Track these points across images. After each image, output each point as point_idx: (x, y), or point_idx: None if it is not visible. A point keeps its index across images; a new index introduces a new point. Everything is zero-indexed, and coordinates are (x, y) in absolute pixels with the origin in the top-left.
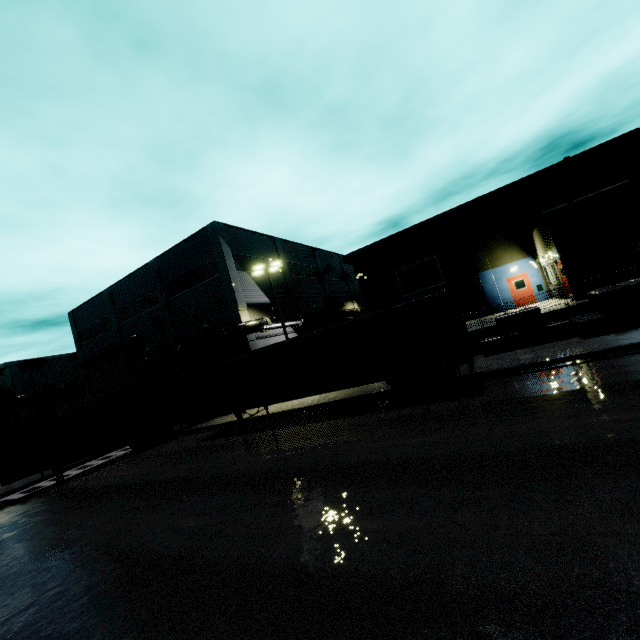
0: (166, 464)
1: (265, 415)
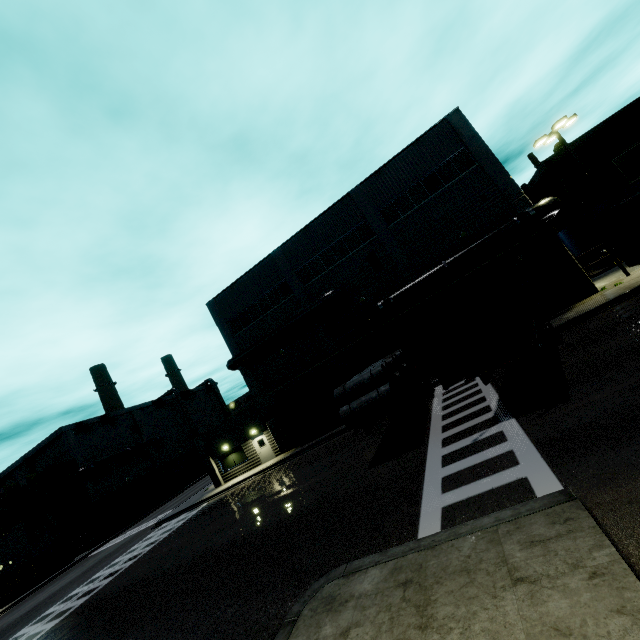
0: None
1: None
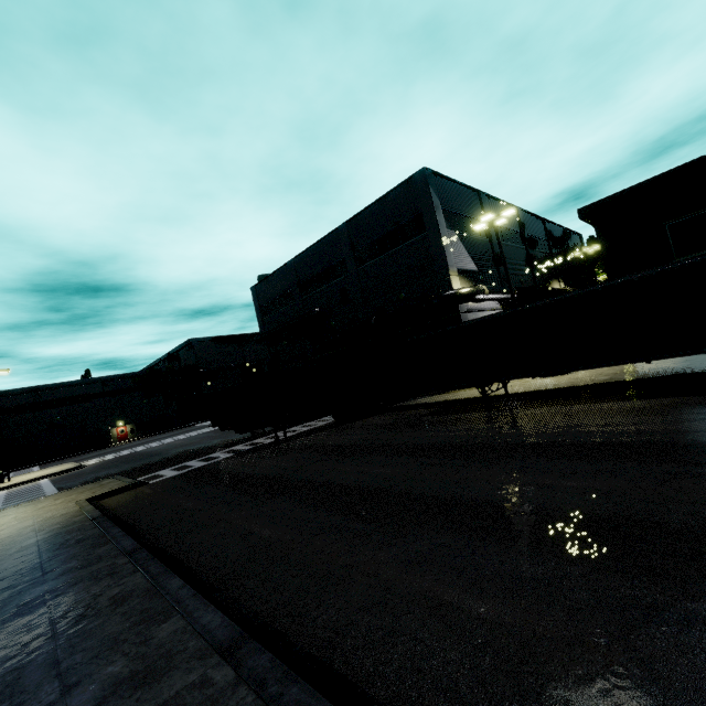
0: (406, 432)
1: (503, 395)
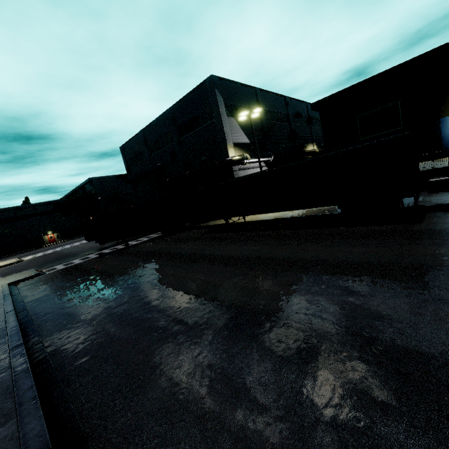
0: (183, 244)
1: (243, 222)
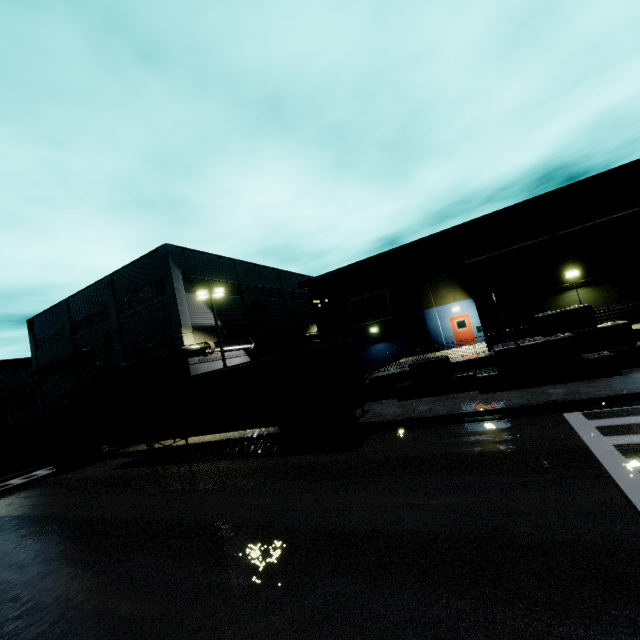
0: (62, 495)
1: (184, 445)
